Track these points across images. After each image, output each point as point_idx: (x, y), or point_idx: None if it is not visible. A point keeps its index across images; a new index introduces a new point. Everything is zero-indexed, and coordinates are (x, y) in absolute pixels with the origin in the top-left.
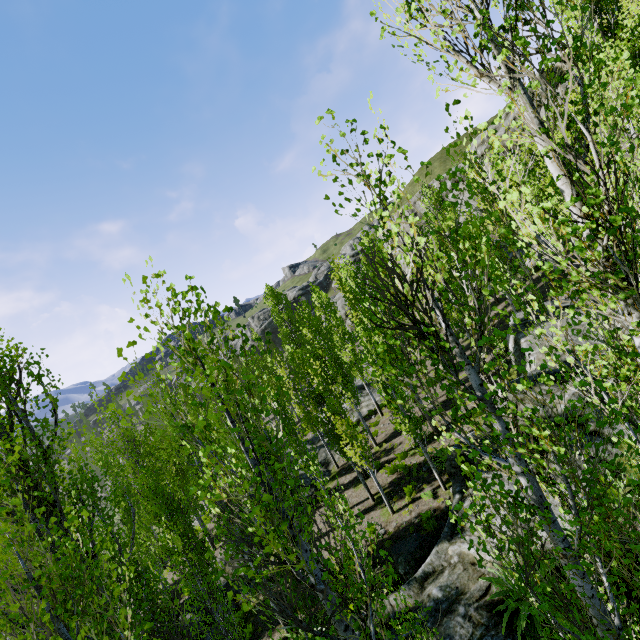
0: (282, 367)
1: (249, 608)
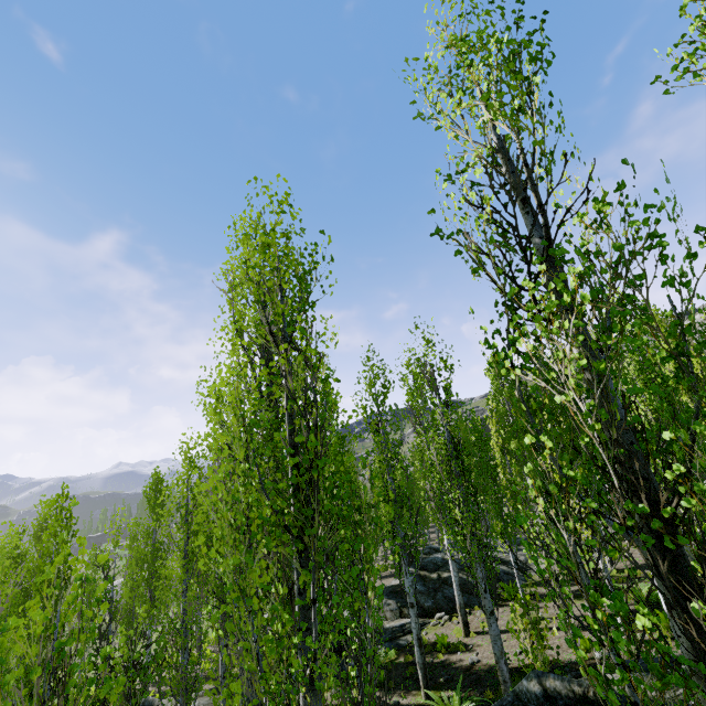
0: (493, 417)
1: (384, 662)
